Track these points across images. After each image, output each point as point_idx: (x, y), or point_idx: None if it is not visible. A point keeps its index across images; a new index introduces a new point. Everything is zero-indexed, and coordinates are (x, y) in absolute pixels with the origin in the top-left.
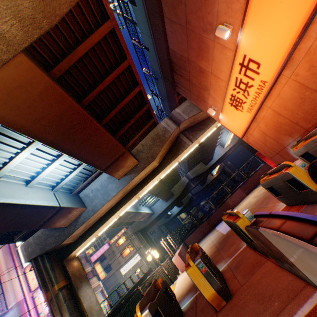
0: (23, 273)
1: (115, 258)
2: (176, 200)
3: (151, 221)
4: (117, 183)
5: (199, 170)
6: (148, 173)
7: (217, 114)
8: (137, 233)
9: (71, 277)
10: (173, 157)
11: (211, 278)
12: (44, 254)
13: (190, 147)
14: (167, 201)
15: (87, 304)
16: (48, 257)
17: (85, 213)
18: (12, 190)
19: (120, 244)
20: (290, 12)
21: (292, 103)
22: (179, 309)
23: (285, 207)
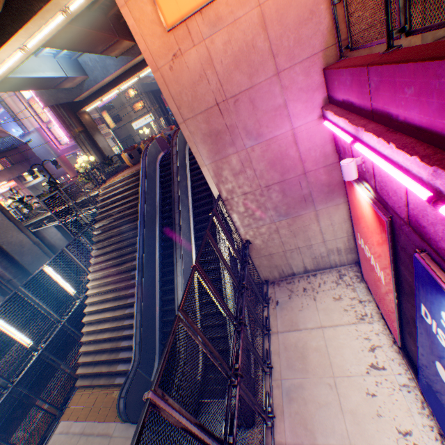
0: (28, 105)
1: (126, 111)
2: None
3: None
4: (115, 61)
5: None
6: None
7: None
8: (149, 94)
9: (86, 127)
10: None
11: None
12: (59, 105)
13: None
14: None
15: (102, 146)
16: (64, 109)
17: (89, 82)
18: (31, 64)
19: (131, 98)
20: None
21: None
22: None
23: None
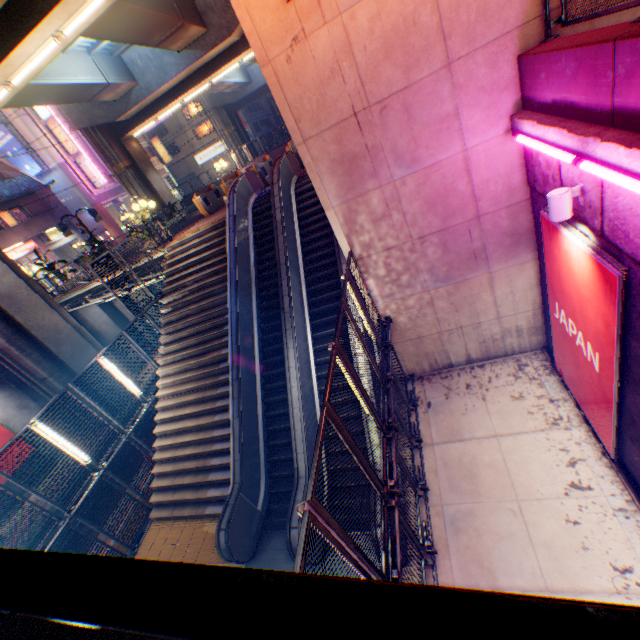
0: (47, 129)
1: (185, 138)
2: None
3: (245, 97)
4: (176, 59)
5: None
6: (223, 51)
7: None
8: (221, 111)
9: (135, 160)
10: None
11: None
12: (95, 128)
13: None
14: None
15: (158, 189)
16: (102, 133)
17: (138, 91)
18: (57, 64)
19: (192, 117)
20: None
21: None
22: (223, 203)
23: None
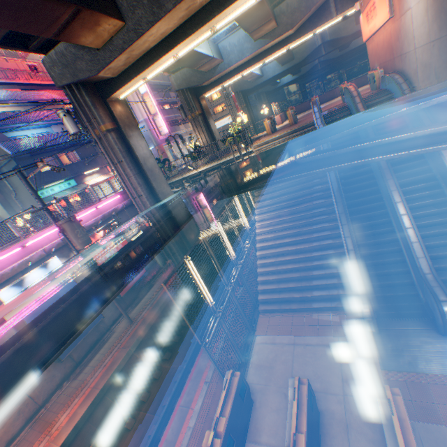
0: (141, 99)
1: None
2: (293, 68)
3: (256, 85)
4: (252, 45)
5: (342, 32)
6: (280, 40)
7: (361, 10)
8: (239, 94)
9: (204, 111)
10: (309, 29)
11: (293, 117)
12: (187, 89)
13: (332, 21)
14: (282, 66)
15: (213, 130)
16: (190, 93)
17: (222, 66)
18: None
19: (213, 101)
20: (383, 12)
21: (380, 47)
22: (276, 129)
23: (340, 104)
